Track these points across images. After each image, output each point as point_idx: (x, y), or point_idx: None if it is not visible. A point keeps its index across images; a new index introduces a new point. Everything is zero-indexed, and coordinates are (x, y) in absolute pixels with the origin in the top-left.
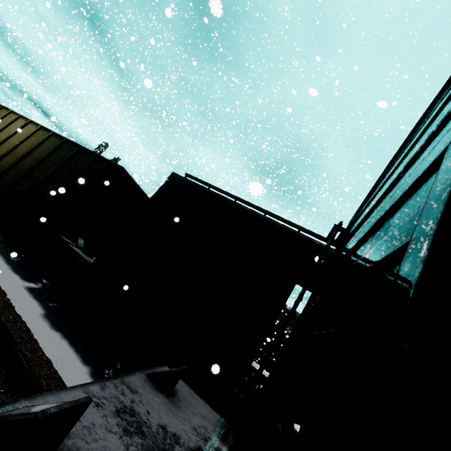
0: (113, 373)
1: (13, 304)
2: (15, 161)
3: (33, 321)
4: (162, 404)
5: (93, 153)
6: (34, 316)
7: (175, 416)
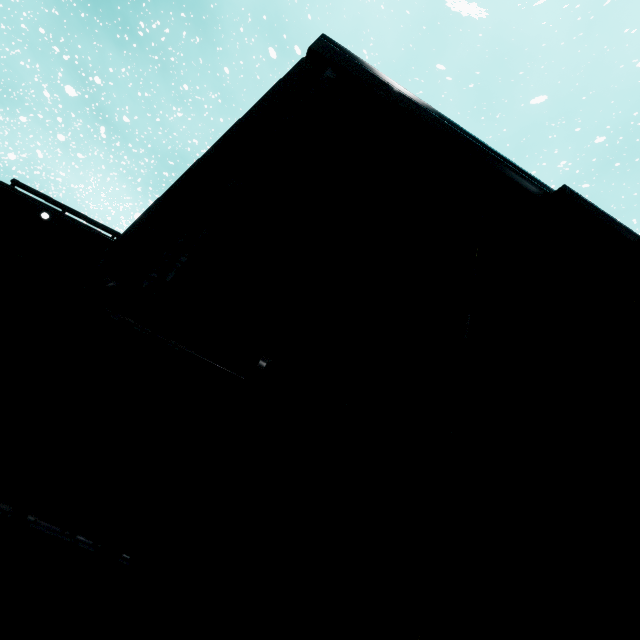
0: None
1: None
2: None
3: None
4: None
5: None
6: None
7: None
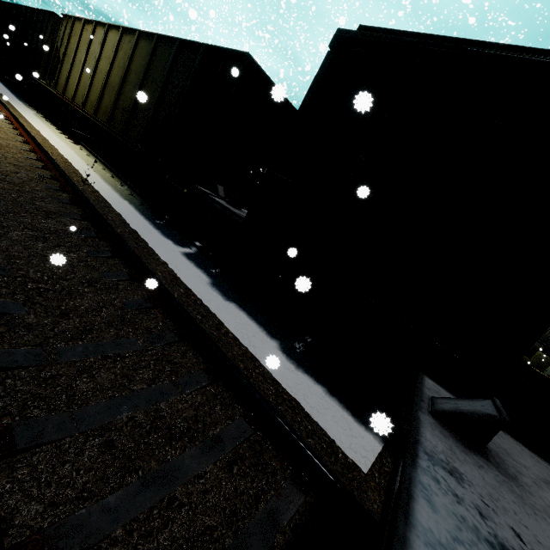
0: (303, 347)
1: (178, 275)
2: (115, 96)
3: (204, 293)
4: (502, 488)
5: (198, 45)
6: (203, 287)
7: (538, 515)
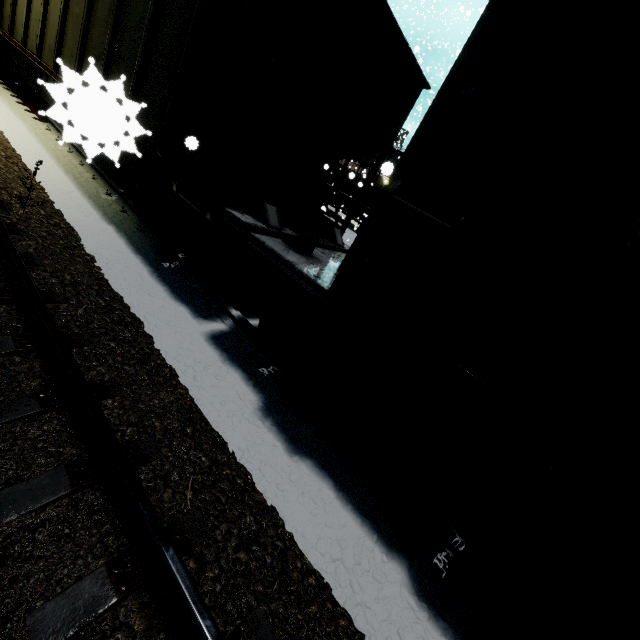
0: (450, 561)
1: (199, 402)
2: (80, 31)
3: (249, 442)
4: None
5: None
6: (246, 423)
7: None
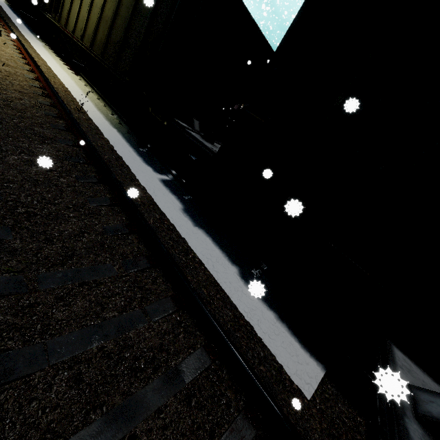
0: (259, 273)
1: (155, 201)
2: (108, 30)
3: (176, 218)
4: None
5: None
6: (176, 212)
7: None
